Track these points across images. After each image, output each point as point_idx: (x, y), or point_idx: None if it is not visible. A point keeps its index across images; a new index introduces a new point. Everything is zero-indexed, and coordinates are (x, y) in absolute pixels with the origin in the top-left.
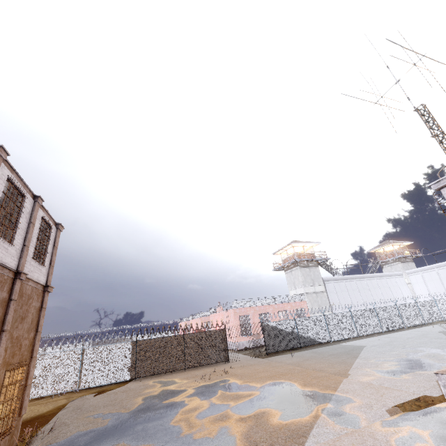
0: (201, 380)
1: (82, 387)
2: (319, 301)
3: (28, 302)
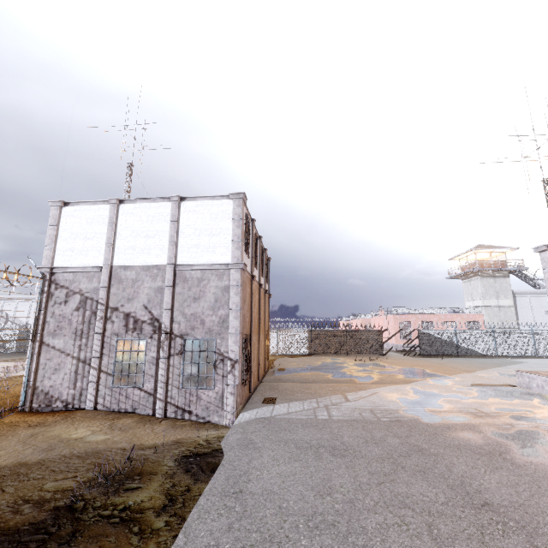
0: (359, 361)
1: (279, 353)
2: (501, 316)
3: (266, 304)
